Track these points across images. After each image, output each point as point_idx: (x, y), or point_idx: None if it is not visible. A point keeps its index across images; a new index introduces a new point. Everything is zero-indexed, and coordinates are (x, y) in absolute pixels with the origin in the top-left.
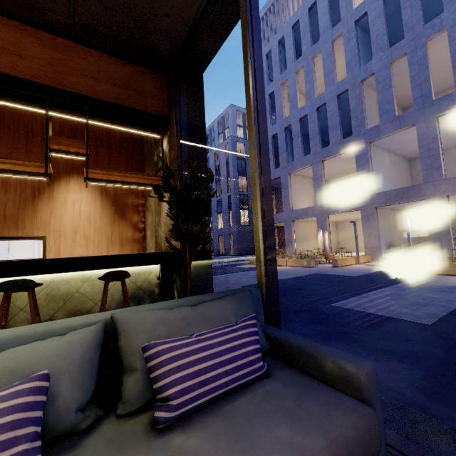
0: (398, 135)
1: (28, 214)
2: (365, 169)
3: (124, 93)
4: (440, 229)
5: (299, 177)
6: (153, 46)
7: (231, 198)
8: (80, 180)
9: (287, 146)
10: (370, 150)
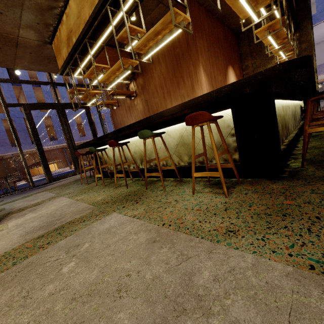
0: None
1: None
2: None
3: None
4: None
5: None
6: None
7: None
8: (231, 69)
9: None
10: None
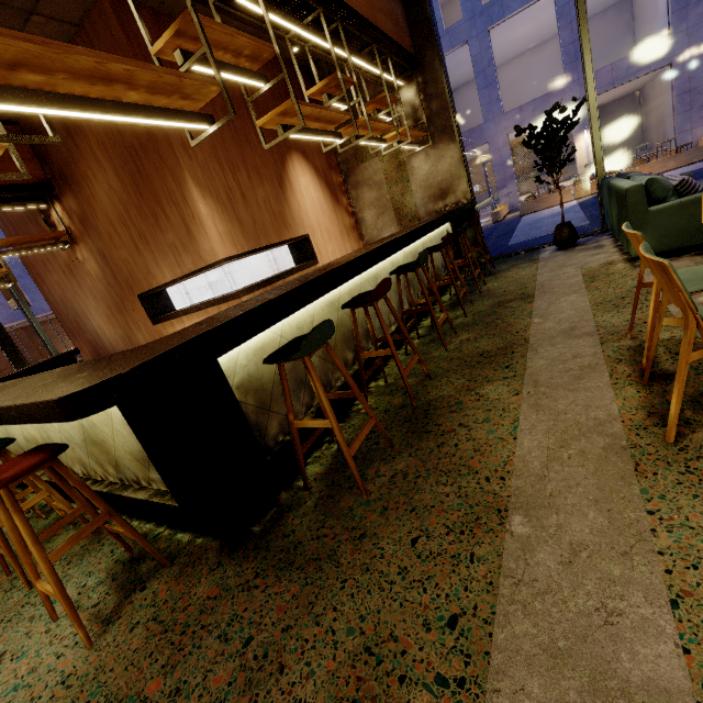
0: (448, 59)
1: (286, 209)
2: None
3: (396, 31)
4: (505, 174)
5: None
6: None
7: None
8: (298, 159)
9: None
10: None
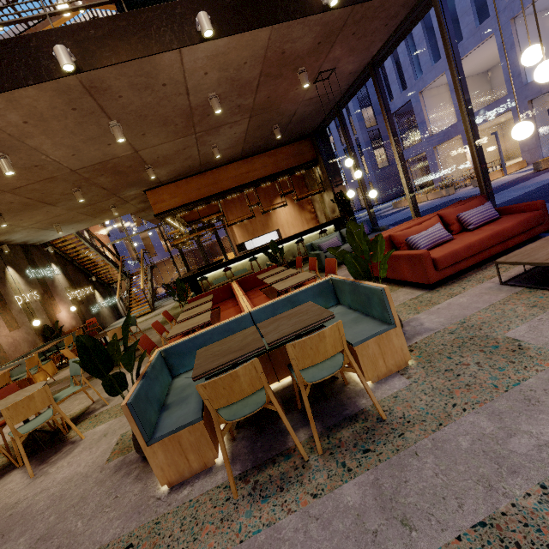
0: None
1: (269, 221)
2: (510, 57)
3: (298, 158)
4: None
5: (435, 90)
6: (304, 134)
7: (359, 141)
8: (280, 199)
9: (411, 57)
10: (515, 29)
